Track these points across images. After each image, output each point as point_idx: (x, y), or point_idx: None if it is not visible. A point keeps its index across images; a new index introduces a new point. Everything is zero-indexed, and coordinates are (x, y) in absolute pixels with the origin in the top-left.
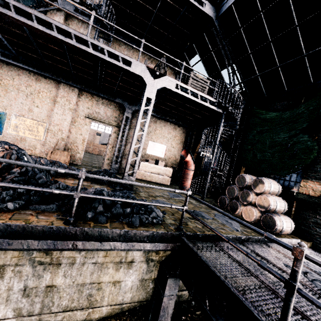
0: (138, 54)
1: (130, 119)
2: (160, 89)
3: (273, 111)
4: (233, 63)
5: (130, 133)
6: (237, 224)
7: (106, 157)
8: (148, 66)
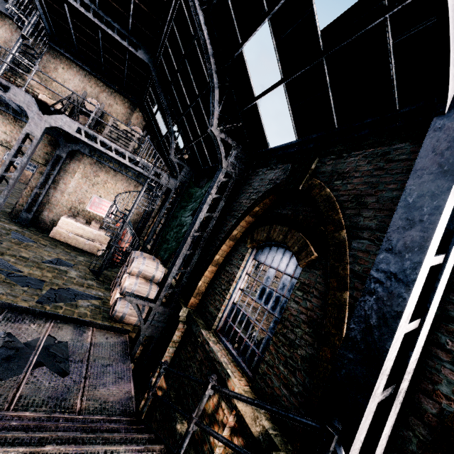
0: (97, 84)
1: (69, 161)
2: (81, 130)
3: (200, 187)
4: (175, 122)
5: (65, 179)
6: (65, 301)
7: (19, 202)
8: (39, 98)
